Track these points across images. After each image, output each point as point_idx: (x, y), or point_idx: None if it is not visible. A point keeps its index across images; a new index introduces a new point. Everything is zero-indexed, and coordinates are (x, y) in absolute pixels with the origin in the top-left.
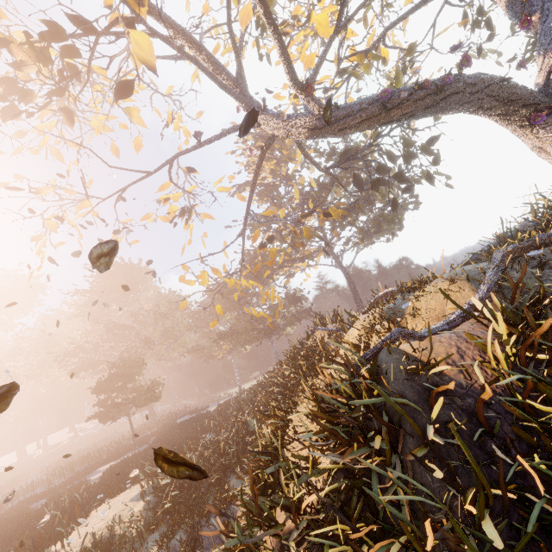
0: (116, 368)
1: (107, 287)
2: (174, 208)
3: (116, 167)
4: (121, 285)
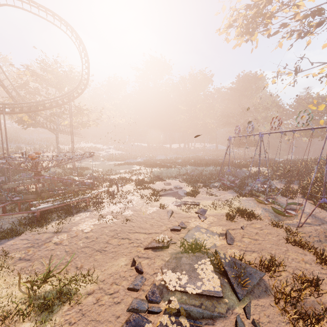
0: (245, 129)
1: (245, 88)
2: (323, 70)
3: (313, 63)
4: (251, 88)
